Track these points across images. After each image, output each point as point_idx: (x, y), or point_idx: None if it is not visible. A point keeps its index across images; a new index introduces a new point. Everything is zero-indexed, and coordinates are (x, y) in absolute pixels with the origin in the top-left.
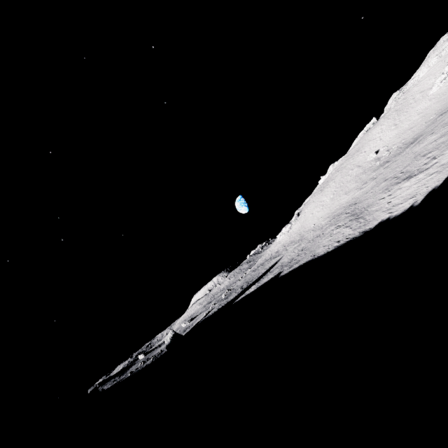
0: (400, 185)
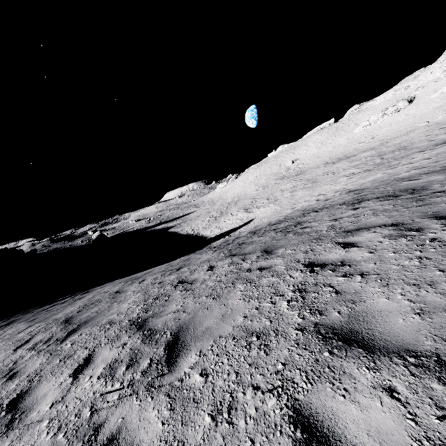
0: (241, 212)
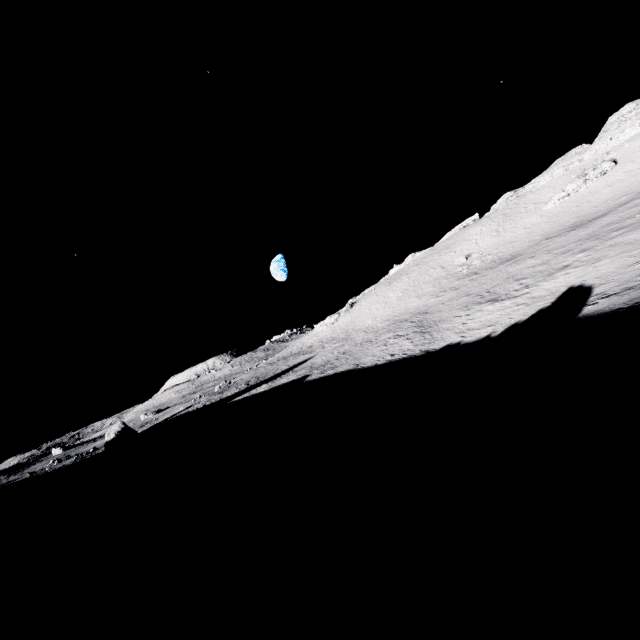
0: (483, 306)
